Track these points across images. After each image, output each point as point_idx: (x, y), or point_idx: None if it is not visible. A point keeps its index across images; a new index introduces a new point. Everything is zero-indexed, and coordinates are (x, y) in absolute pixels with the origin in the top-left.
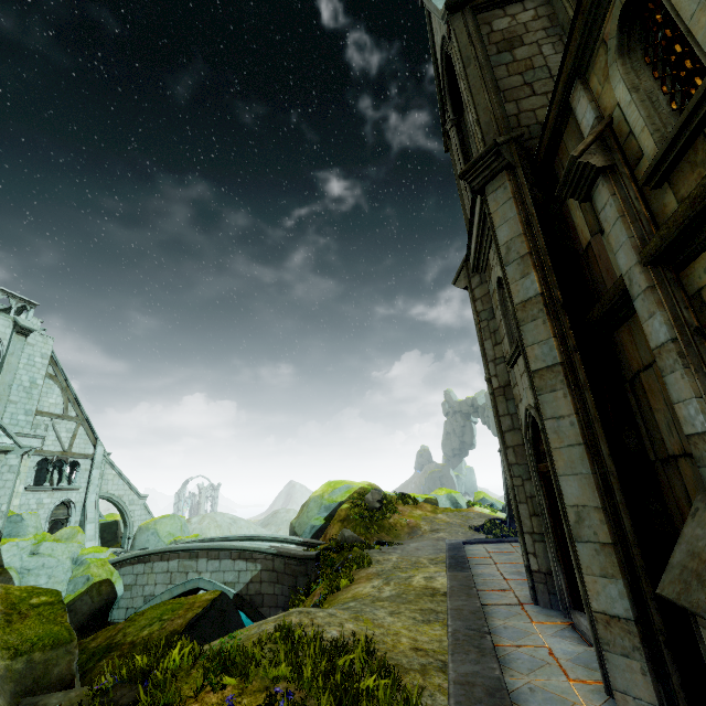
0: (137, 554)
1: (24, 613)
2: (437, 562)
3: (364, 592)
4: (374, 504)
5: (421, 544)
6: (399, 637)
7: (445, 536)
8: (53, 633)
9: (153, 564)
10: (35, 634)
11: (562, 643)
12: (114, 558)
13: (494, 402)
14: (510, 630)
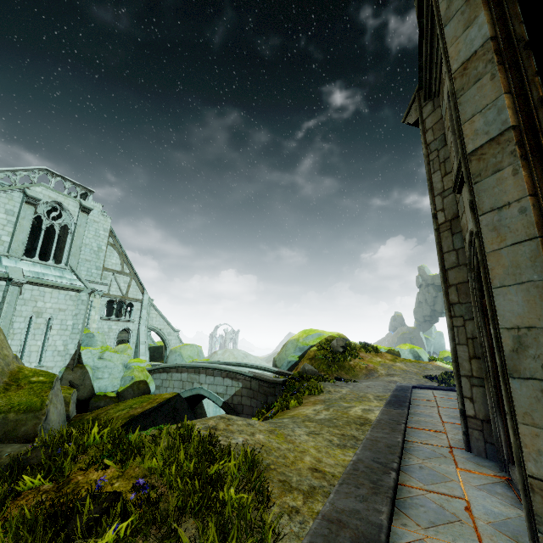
0: (162, 366)
1: (21, 386)
2: (382, 398)
3: (304, 413)
4: (338, 349)
5: (373, 383)
6: (304, 455)
7: (397, 380)
8: (30, 402)
9: (172, 374)
10: (19, 401)
11: (487, 499)
12: (149, 367)
13: (438, 238)
14: (425, 471)
